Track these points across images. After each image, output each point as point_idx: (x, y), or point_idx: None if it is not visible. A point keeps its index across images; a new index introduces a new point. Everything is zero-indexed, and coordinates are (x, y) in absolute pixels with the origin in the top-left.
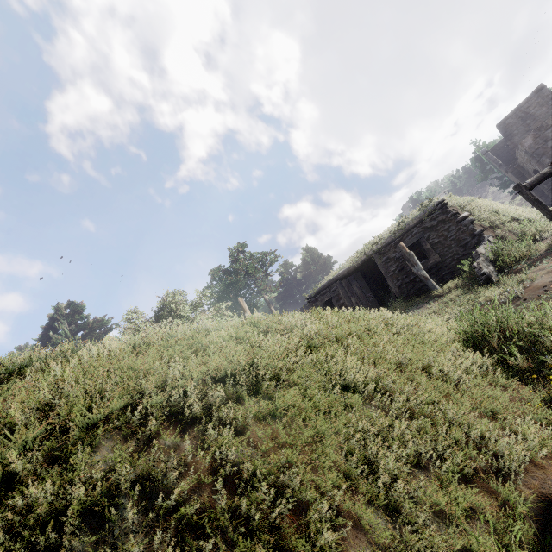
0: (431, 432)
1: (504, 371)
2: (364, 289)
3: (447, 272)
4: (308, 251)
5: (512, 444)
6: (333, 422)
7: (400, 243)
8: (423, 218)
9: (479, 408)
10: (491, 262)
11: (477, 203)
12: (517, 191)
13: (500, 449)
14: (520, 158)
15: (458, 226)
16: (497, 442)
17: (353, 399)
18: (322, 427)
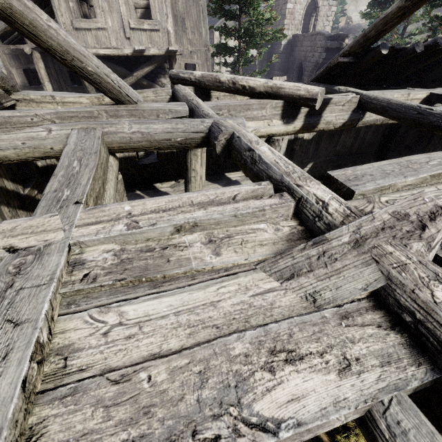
0: None
1: None
2: None
3: None
4: None
5: None
6: None
7: None
8: None
9: None
10: None
11: None
12: None
13: None
14: None
15: None
16: None
17: None
18: None
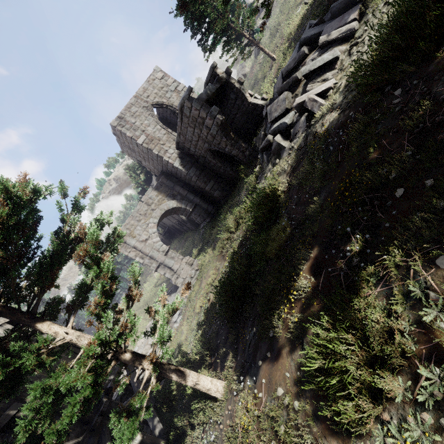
0: None
1: None
2: None
3: None
4: None
5: None
6: None
7: None
8: None
9: None
10: None
11: None
12: None
13: None
14: None
15: None
16: None
17: None
18: None
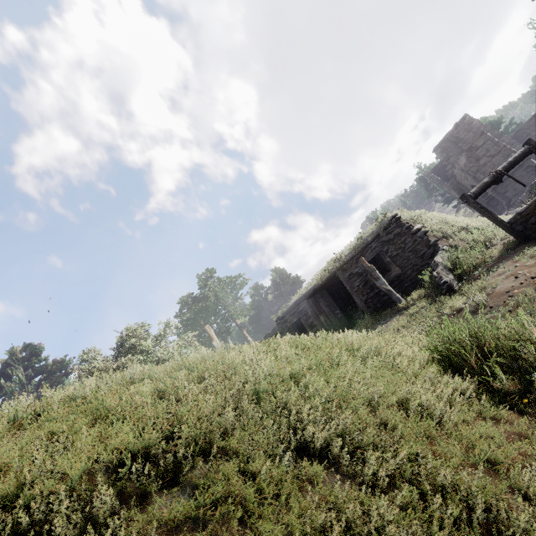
0: (421, 515)
1: (489, 397)
2: (331, 306)
3: (409, 284)
4: (277, 272)
5: (529, 518)
6: (283, 515)
7: (361, 258)
8: (379, 233)
9: (474, 457)
10: (449, 271)
11: (427, 215)
12: (463, 201)
13: (516, 530)
14: (458, 175)
15: (413, 238)
16: (507, 512)
17: (312, 468)
18: (265, 530)
